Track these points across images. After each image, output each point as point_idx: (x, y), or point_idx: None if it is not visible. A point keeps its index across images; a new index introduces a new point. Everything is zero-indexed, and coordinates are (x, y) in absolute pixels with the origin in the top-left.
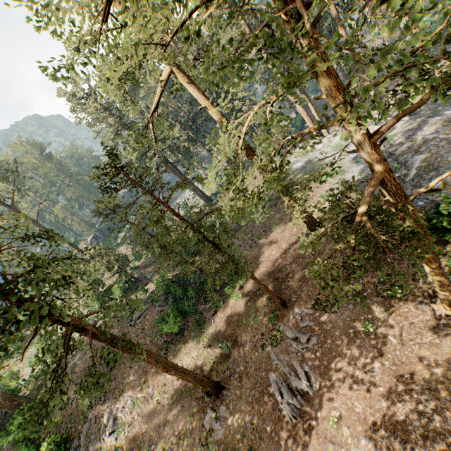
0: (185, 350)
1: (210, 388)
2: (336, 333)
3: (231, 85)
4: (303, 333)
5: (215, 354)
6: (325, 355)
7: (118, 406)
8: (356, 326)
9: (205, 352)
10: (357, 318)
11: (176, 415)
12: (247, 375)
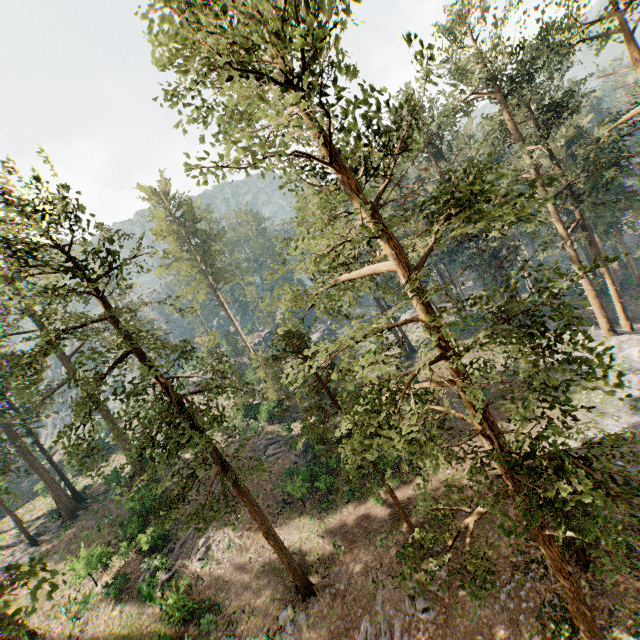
0: (298, 524)
1: (300, 584)
2: (460, 626)
3: None
4: (424, 597)
5: (325, 550)
6: None
7: (216, 537)
8: (488, 635)
9: (315, 541)
10: (496, 626)
11: (259, 587)
12: (343, 598)
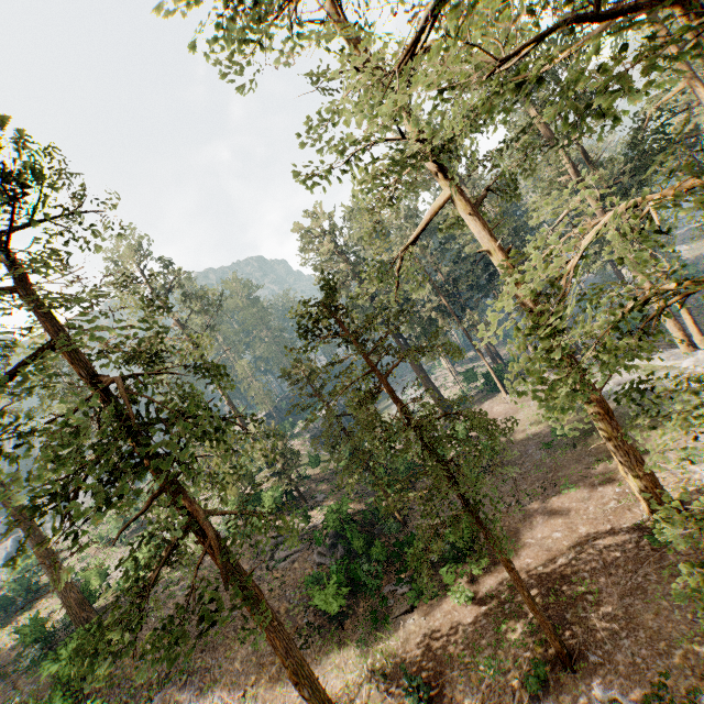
0: (337, 659)
1: None
2: None
3: (525, 246)
4: None
5: (391, 698)
6: None
7: None
8: None
9: (372, 683)
10: None
11: None
12: None
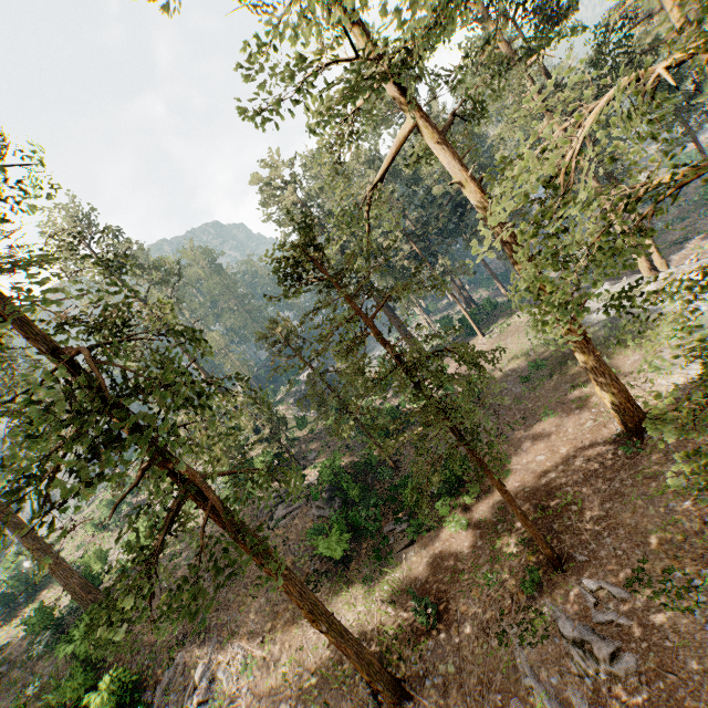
0: (347, 597)
1: (382, 686)
2: (691, 662)
3: None
4: (600, 636)
5: (401, 621)
6: (658, 706)
7: (222, 658)
8: None
9: (382, 612)
10: None
11: None
12: (461, 686)
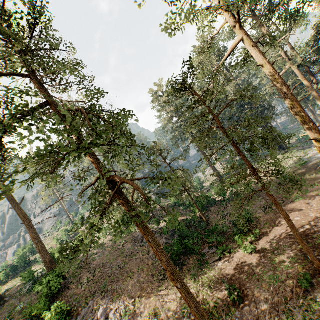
0: None
1: None
2: None
3: None
4: None
5: (217, 299)
6: None
7: (112, 307)
8: None
9: (204, 293)
10: None
11: None
12: None
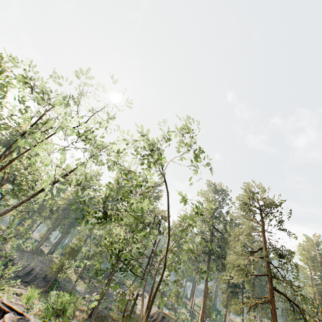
0: None
1: None
2: None
3: None
4: None
5: None
6: None
7: None
8: None
9: None
10: None
11: None
12: None
